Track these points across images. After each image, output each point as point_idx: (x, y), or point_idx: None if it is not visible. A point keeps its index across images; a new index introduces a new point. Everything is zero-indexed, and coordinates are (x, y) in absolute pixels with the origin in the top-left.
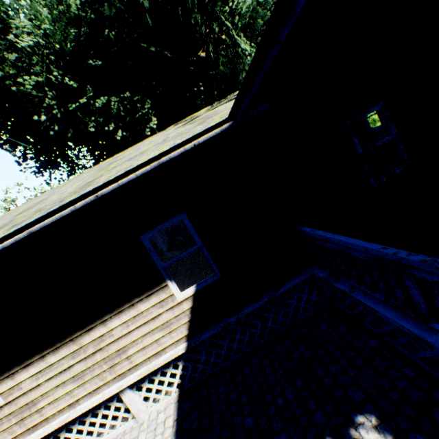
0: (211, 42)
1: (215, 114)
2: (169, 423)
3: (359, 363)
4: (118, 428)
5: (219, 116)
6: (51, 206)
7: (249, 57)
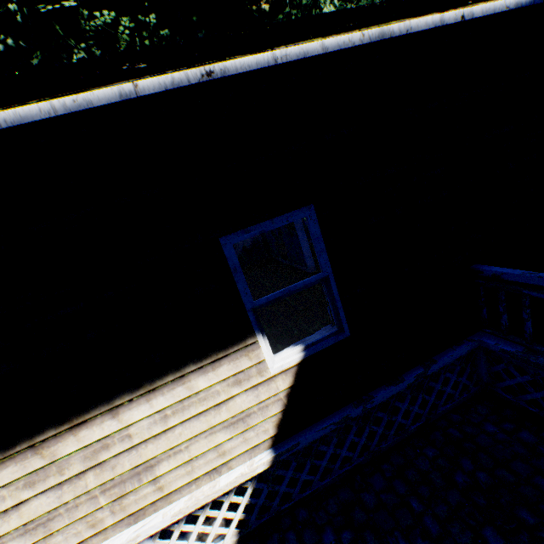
0: None
1: None
2: None
3: None
4: None
5: None
6: None
7: None
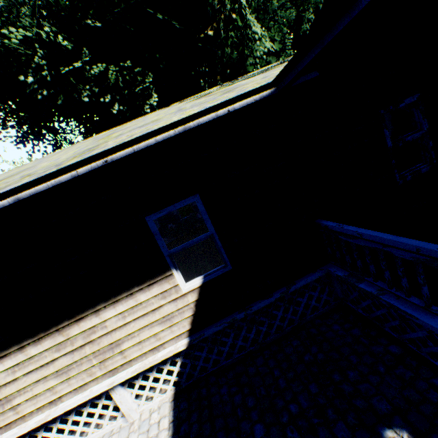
0: (222, 20)
1: (241, 85)
2: (164, 425)
3: (381, 370)
4: (104, 427)
5: (253, 84)
6: (43, 170)
7: (258, 42)
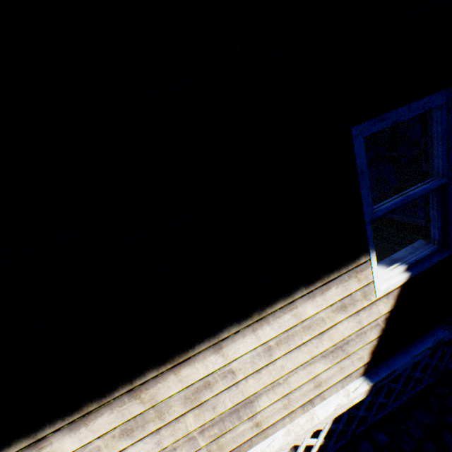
0: None
1: None
2: None
3: None
4: None
5: None
6: None
7: None
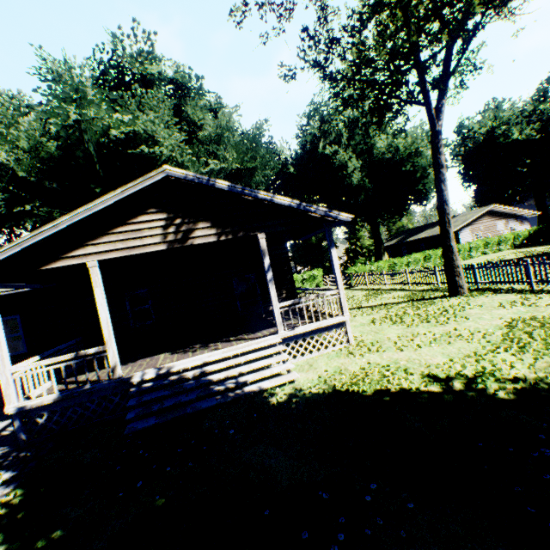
0: None
1: None
2: None
3: None
4: None
5: None
6: None
7: None
